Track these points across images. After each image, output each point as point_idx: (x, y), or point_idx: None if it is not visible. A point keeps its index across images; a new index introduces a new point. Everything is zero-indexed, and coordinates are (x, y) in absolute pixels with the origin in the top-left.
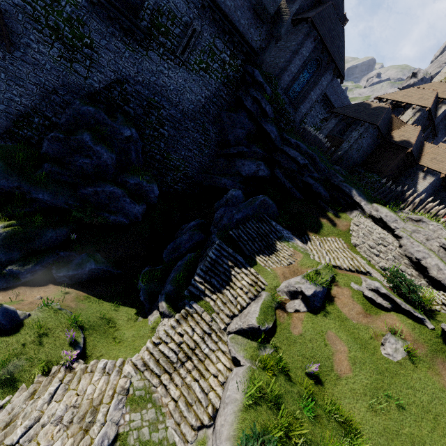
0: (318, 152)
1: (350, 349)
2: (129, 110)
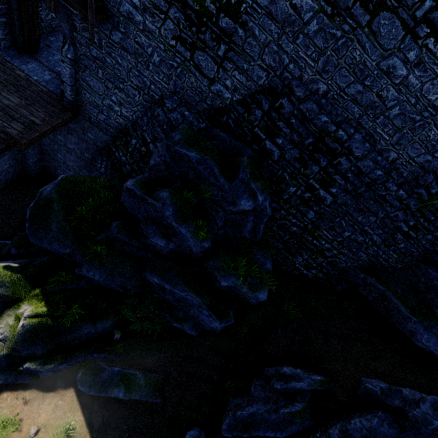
0: None
1: None
2: (272, 149)
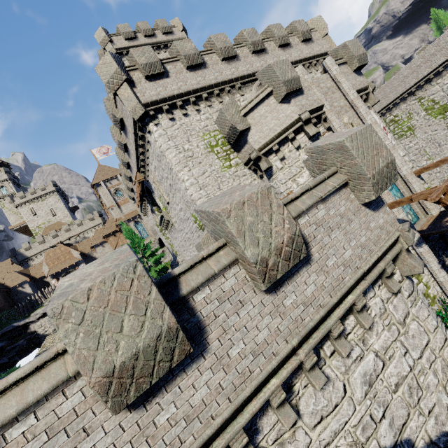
0: None
1: None
2: None
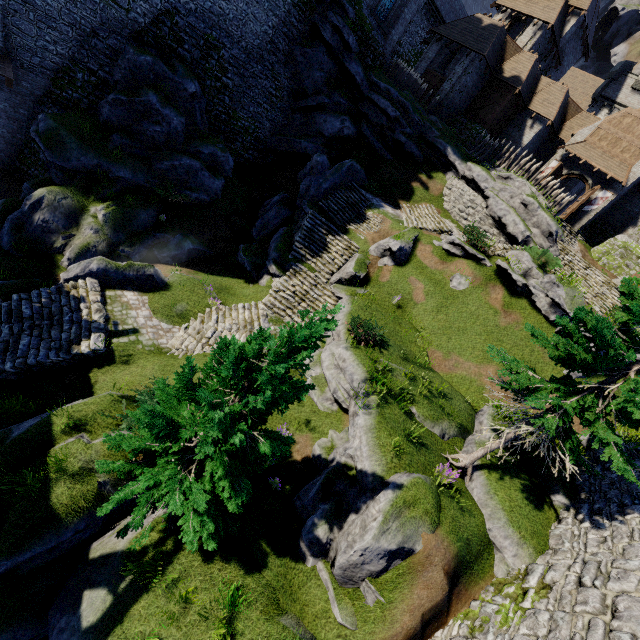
0: (412, 99)
1: (425, 286)
2: (185, 54)
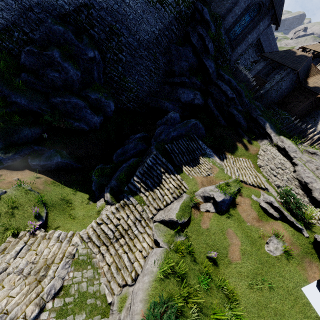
0: (244, 89)
1: (242, 243)
2: (94, 34)
